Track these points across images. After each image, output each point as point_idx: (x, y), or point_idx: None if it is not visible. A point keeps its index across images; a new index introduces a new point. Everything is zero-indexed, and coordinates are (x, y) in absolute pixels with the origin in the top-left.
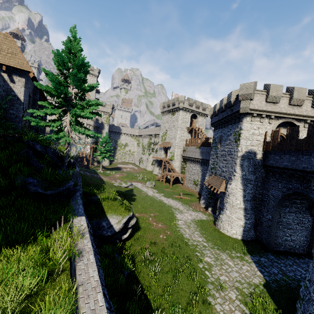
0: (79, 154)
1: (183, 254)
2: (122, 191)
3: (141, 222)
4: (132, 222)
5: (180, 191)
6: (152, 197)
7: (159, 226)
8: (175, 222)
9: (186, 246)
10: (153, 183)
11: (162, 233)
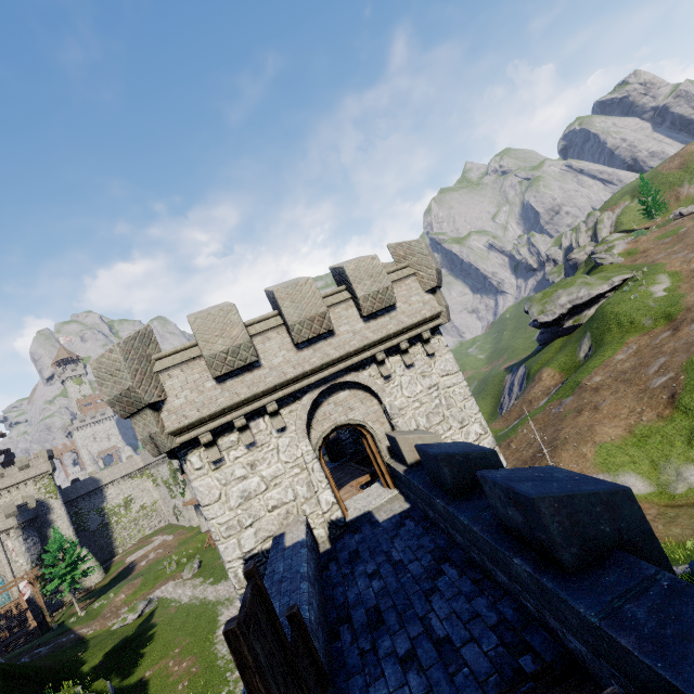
0: (10, 612)
1: (206, 693)
2: (127, 637)
3: (153, 684)
4: None
5: None
6: (188, 604)
7: (183, 669)
8: (214, 637)
9: (216, 672)
10: (194, 566)
11: (184, 680)
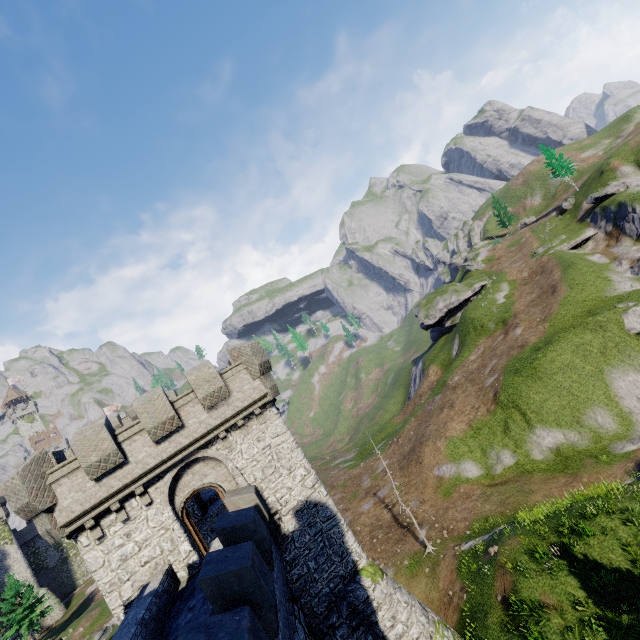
0: None
1: None
2: None
3: None
4: None
5: None
6: None
7: None
8: None
9: None
10: None
11: None
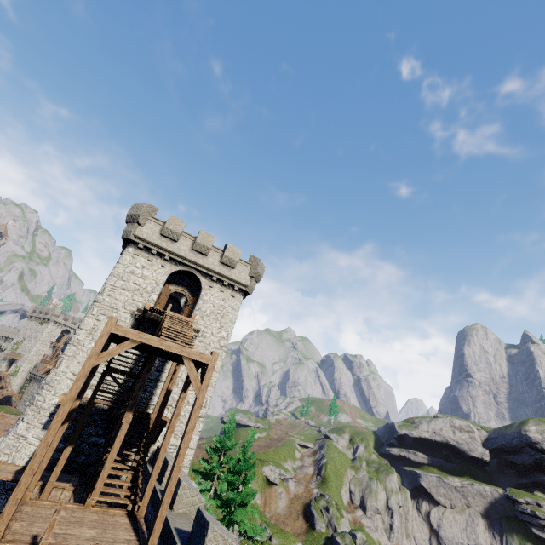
0: None
1: None
2: None
3: None
4: None
5: (5, 411)
6: None
7: None
8: None
9: None
10: None
11: None
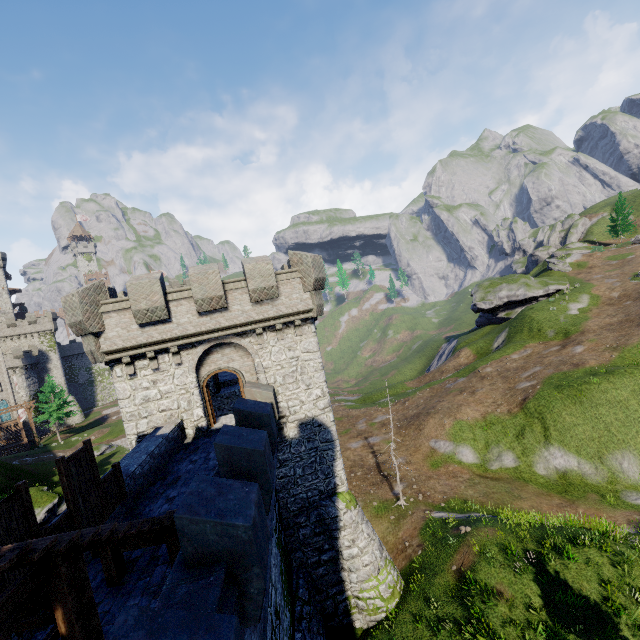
0: (10, 428)
1: None
2: None
3: None
4: (63, 507)
5: None
6: None
7: None
8: None
9: None
10: None
11: None
